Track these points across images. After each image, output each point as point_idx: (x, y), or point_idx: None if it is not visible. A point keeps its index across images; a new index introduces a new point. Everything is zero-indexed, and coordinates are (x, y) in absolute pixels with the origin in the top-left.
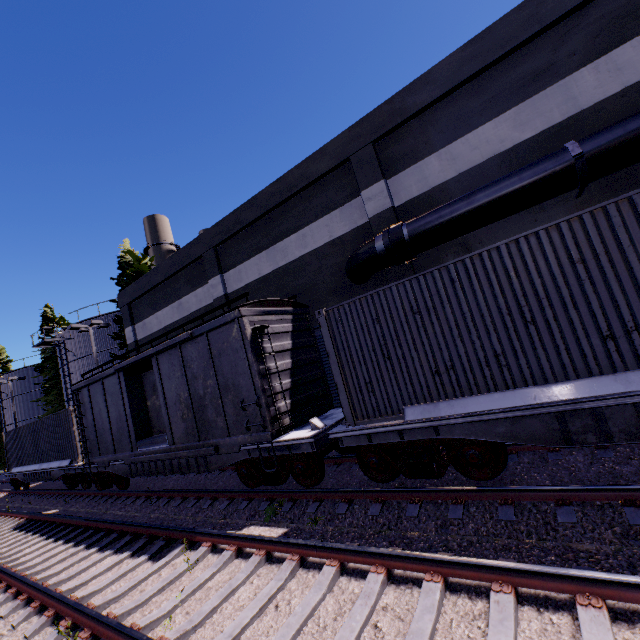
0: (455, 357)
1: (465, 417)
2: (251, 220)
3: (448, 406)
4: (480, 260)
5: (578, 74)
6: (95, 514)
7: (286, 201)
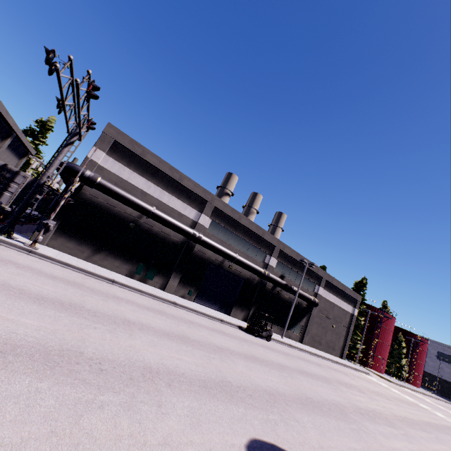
0: None
1: None
2: None
3: None
4: None
5: None
6: None
7: None
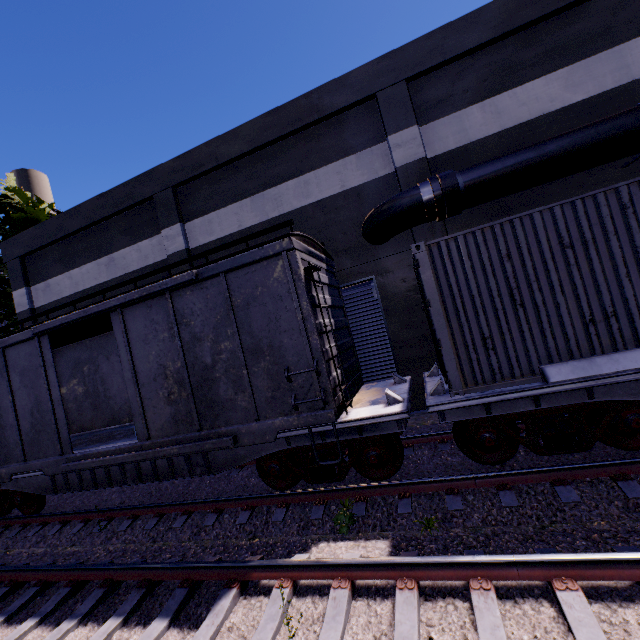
0: (618, 302)
1: (639, 373)
2: (233, 156)
3: (610, 361)
4: None
5: (633, 43)
6: None
7: (284, 138)
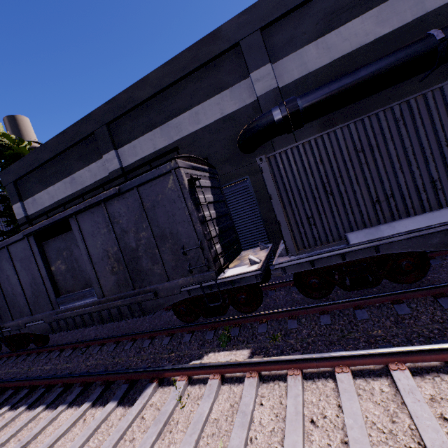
0: (394, 187)
1: (408, 234)
2: (144, 98)
3: (389, 227)
4: (423, 100)
5: None
6: (17, 373)
7: (178, 81)
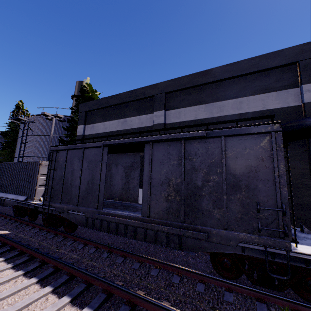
0: None
1: None
2: (202, 83)
3: None
4: None
5: None
6: (48, 249)
7: (233, 78)
